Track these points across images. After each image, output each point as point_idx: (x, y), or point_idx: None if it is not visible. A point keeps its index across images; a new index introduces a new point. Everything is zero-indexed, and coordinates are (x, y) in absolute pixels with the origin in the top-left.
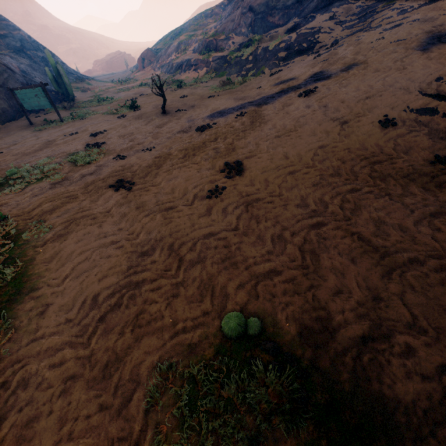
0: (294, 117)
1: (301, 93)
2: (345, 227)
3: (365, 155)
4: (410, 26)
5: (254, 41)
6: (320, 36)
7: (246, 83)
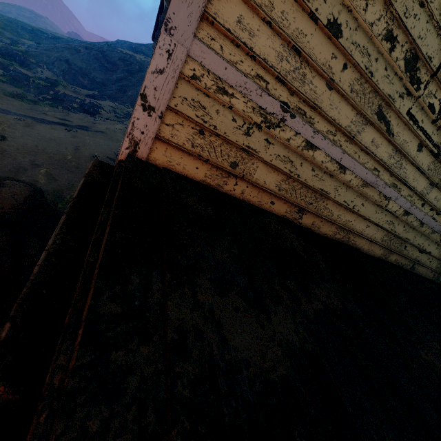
0: (54, 136)
1: (67, 129)
2: (45, 170)
3: (77, 161)
4: None
5: (60, 84)
6: (102, 111)
7: (39, 106)
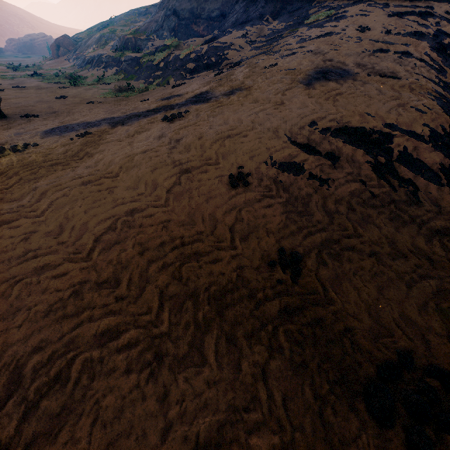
0: (132, 151)
1: (166, 115)
2: None
3: (185, 236)
4: (303, 56)
5: (170, 46)
6: (229, 53)
7: (146, 92)
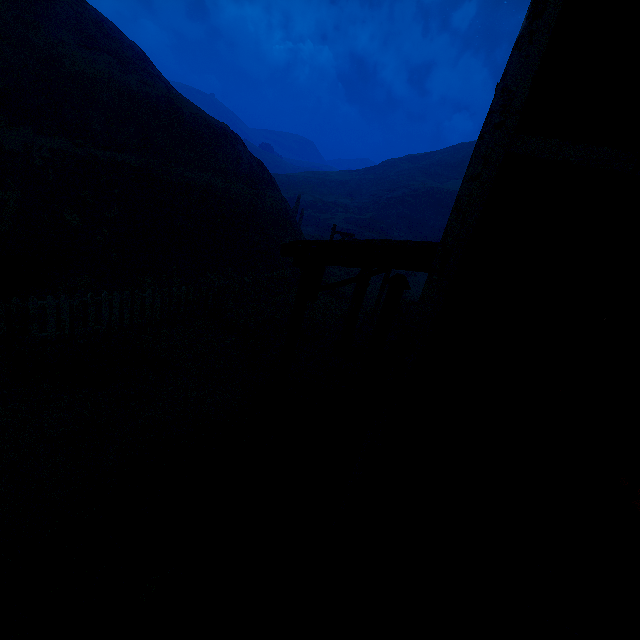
0: None
1: None
2: None
3: None
4: None
5: None
6: None
7: None
